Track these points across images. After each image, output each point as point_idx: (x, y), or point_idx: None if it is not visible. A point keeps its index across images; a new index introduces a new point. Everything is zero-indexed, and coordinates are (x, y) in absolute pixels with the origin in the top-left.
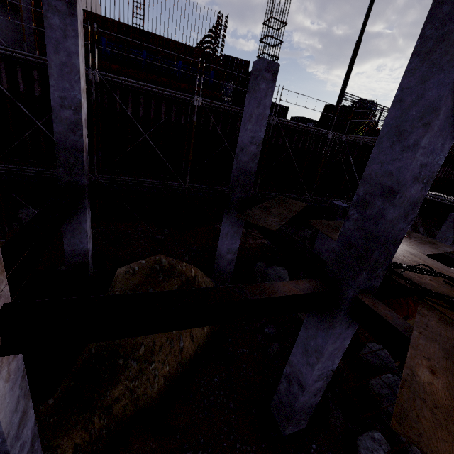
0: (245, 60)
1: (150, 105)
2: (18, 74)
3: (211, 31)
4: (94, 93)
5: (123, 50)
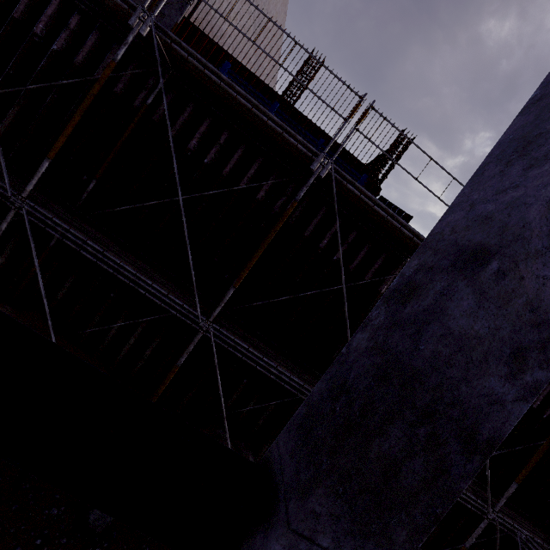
0: (405, 213)
1: (233, 153)
2: (48, 8)
3: (378, 157)
4: (123, 49)
5: (246, 89)
